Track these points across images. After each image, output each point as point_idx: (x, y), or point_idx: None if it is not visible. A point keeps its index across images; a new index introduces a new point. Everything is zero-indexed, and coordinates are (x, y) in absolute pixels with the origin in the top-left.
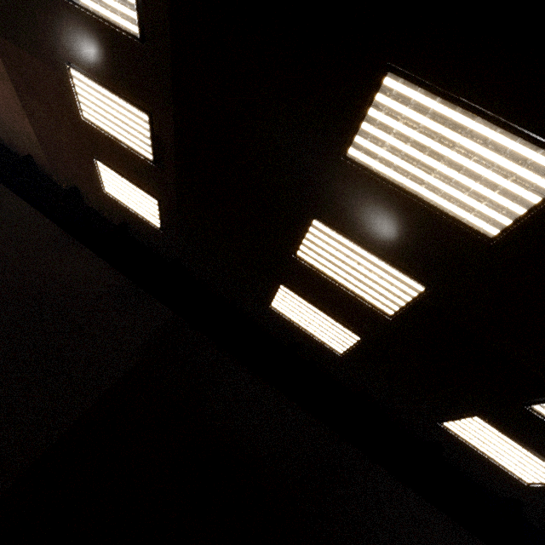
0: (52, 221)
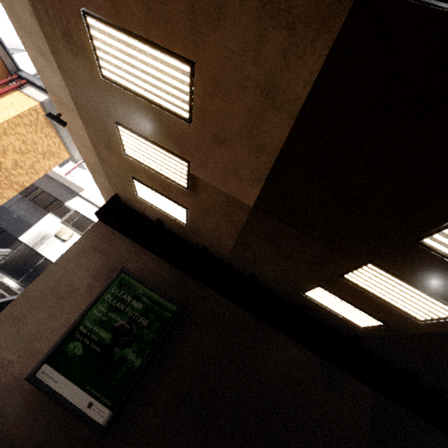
0: (244, 310)
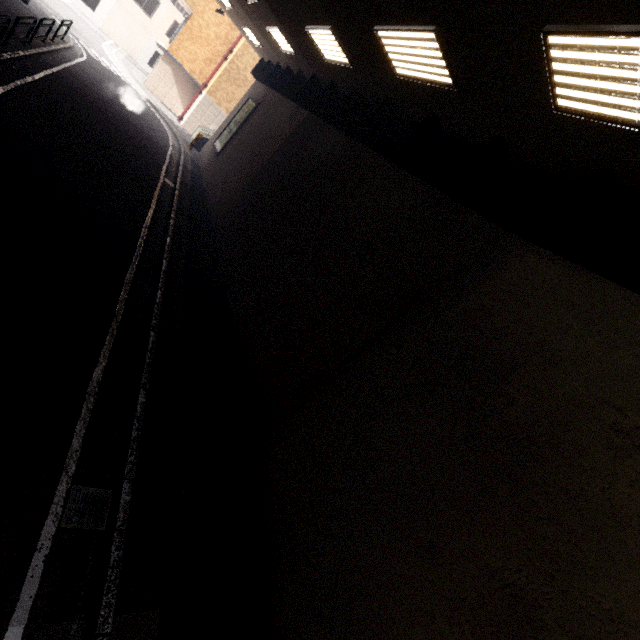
0: (280, 95)
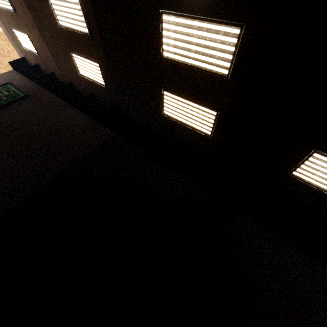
0: (61, 99)
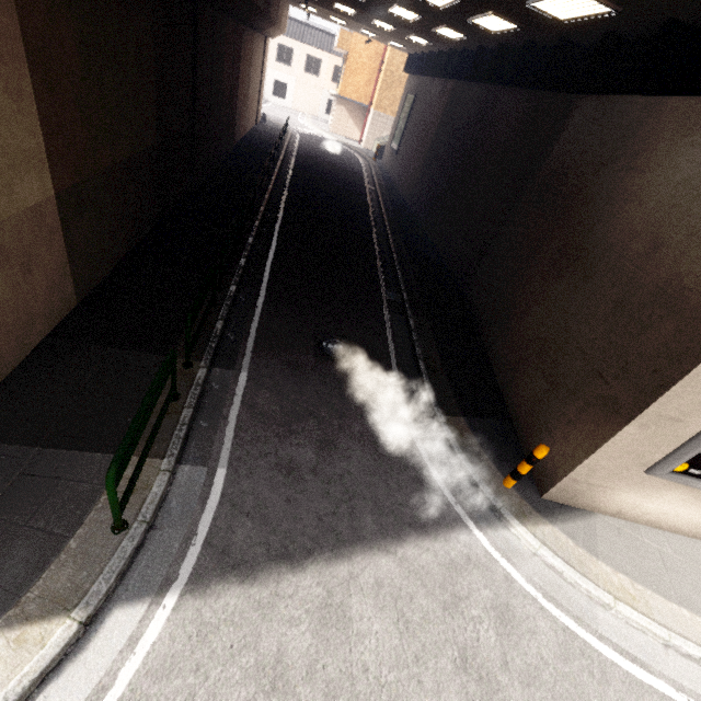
0: (429, 78)
